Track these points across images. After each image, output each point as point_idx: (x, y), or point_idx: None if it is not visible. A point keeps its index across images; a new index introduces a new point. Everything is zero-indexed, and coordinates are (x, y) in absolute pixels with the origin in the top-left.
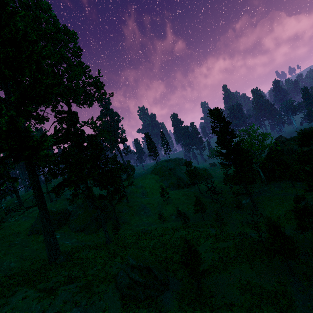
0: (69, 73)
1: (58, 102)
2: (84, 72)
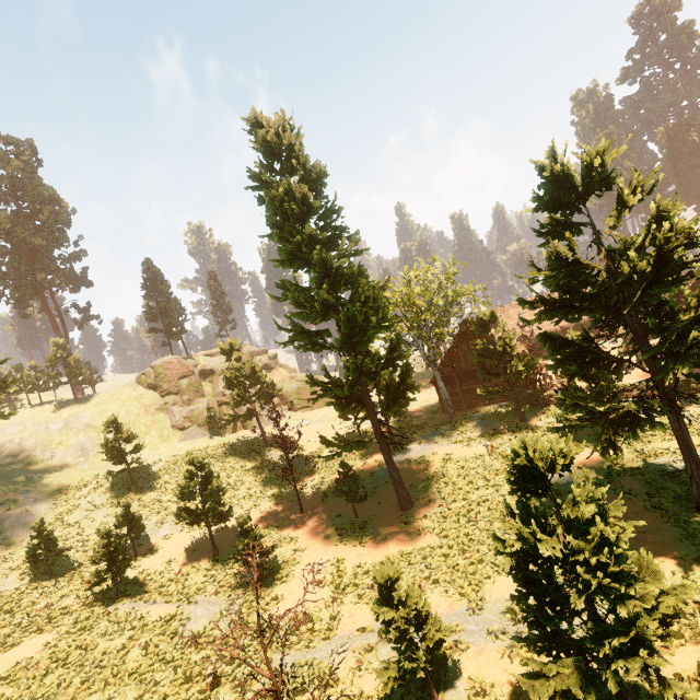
0: None
1: None
2: None
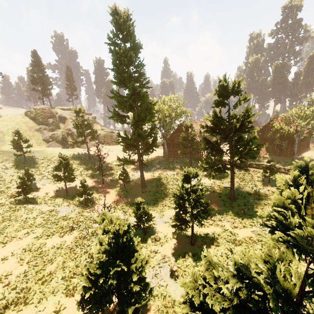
0: None
1: None
2: None
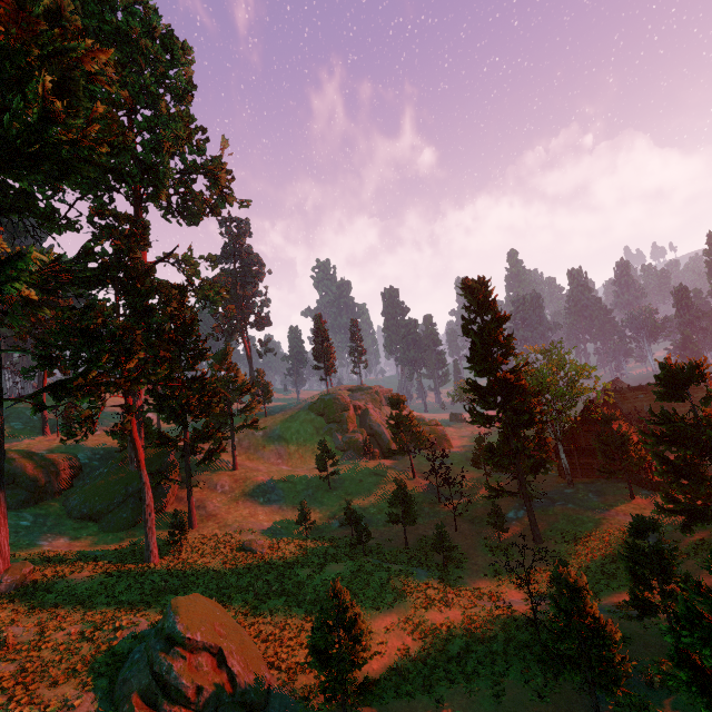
0: (154, 133)
1: (106, 188)
2: (189, 135)
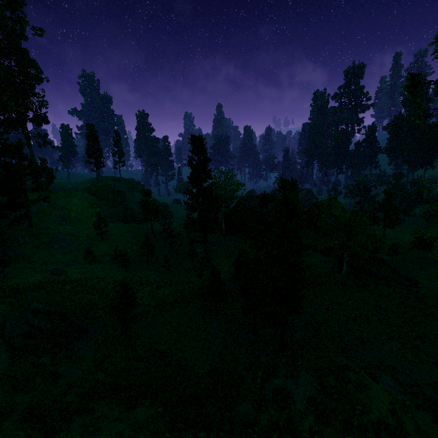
0: None
1: None
2: None
